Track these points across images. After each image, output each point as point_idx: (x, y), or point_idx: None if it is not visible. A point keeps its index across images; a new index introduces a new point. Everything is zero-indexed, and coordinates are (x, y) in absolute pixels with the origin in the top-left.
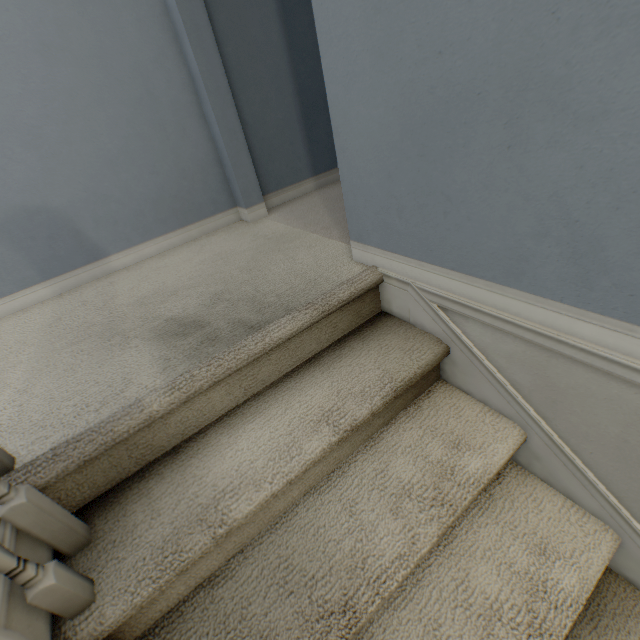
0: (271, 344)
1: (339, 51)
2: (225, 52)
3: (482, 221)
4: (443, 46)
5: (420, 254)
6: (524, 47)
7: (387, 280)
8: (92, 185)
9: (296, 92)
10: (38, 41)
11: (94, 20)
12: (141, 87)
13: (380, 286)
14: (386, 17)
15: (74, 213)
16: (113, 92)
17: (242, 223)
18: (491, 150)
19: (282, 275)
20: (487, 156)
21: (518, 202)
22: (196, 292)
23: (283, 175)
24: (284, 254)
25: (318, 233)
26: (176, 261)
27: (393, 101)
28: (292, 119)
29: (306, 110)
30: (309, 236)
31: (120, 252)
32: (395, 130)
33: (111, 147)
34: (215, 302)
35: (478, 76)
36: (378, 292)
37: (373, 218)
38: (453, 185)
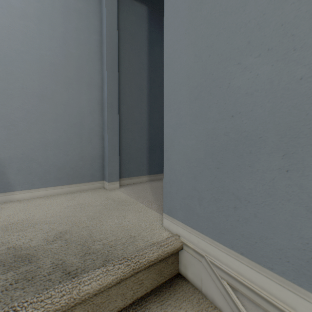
0: (76, 298)
1: (174, 114)
2: (121, 118)
3: (268, 219)
4: (234, 113)
5: (214, 234)
6: (292, 114)
7: (186, 248)
8: (29, 152)
9: (148, 139)
10: (40, 93)
11: (70, 94)
12: (78, 119)
13: (180, 251)
14: (201, 101)
15: (8, 163)
16: (64, 118)
17: (103, 189)
18: (272, 170)
19: (113, 227)
20: (269, 174)
21: (301, 211)
22: (49, 227)
23: (133, 170)
24: (120, 212)
25: (144, 203)
26: (53, 202)
27: (201, 137)
28: (144, 148)
29: (151, 146)
30: (138, 204)
31: (23, 190)
32: (201, 152)
33: (50, 138)
34: (56, 239)
35: (259, 128)
36: (178, 255)
37: (181, 201)
38: (242, 189)
